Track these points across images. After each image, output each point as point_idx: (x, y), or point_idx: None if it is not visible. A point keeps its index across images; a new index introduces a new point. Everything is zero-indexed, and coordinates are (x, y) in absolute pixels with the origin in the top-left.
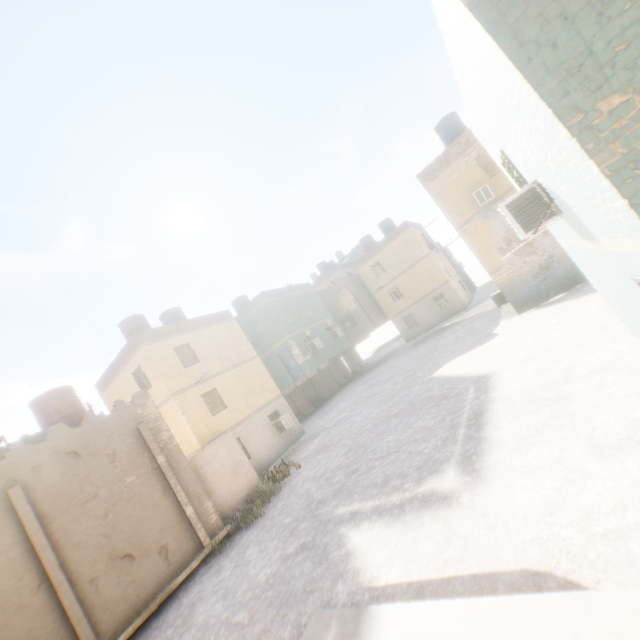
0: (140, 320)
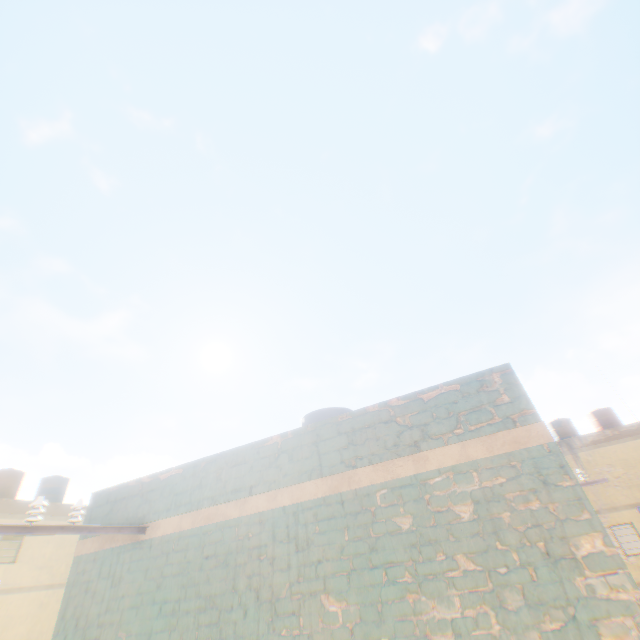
0: (16, 477)
